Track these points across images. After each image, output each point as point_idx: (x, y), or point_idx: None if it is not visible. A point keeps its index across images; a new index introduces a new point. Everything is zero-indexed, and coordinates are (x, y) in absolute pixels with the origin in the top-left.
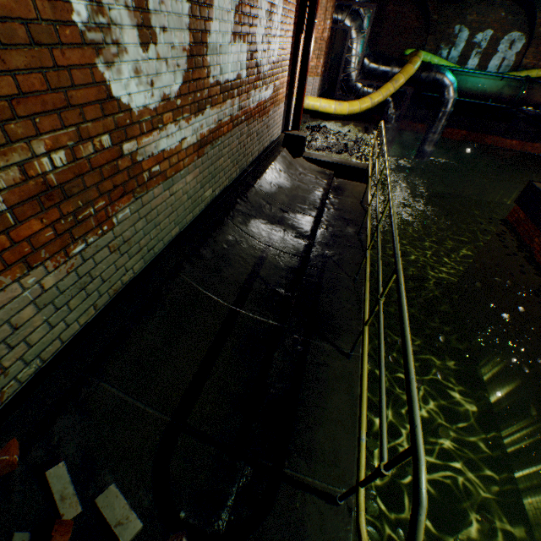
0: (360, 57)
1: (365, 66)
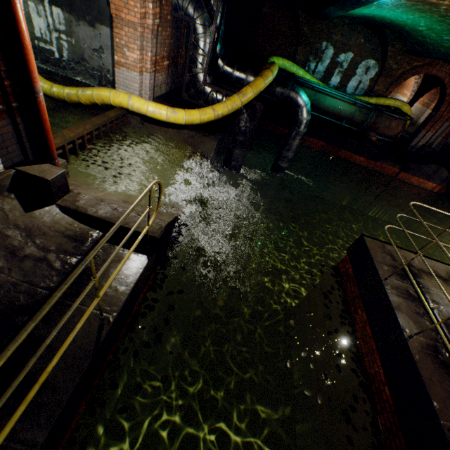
0: (206, 57)
1: (220, 68)
